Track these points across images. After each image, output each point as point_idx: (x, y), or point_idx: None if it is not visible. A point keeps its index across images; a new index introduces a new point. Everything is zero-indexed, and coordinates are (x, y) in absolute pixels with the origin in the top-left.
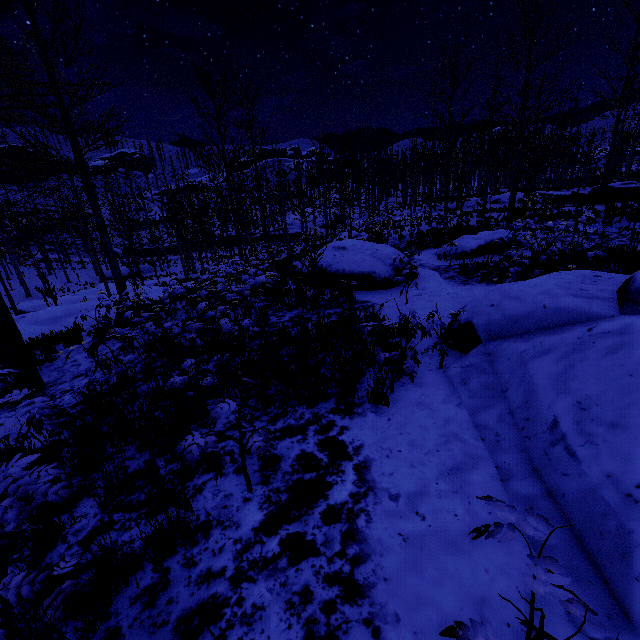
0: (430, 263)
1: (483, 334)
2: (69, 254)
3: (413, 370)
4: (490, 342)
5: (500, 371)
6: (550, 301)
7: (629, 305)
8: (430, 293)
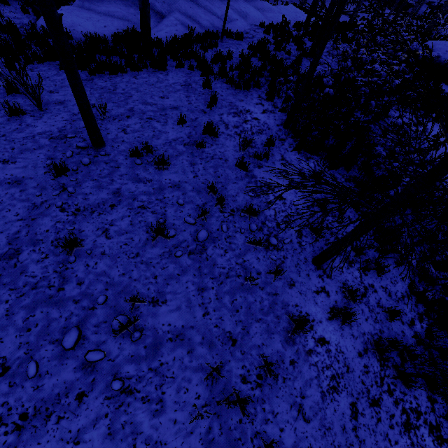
0: None
1: None
2: None
3: None
4: None
5: None
6: None
7: None
8: None
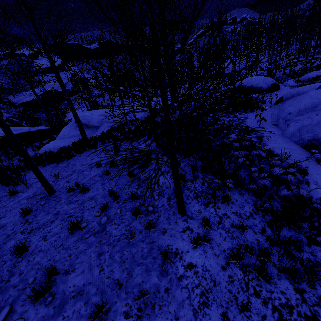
0: (290, 84)
1: (284, 99)
2: (132, 87)
3: (261, 104)
4: (285, 101)
5: (283, 105)
6: (302, 89)
7: (317, 89)
8: (281, 94)
